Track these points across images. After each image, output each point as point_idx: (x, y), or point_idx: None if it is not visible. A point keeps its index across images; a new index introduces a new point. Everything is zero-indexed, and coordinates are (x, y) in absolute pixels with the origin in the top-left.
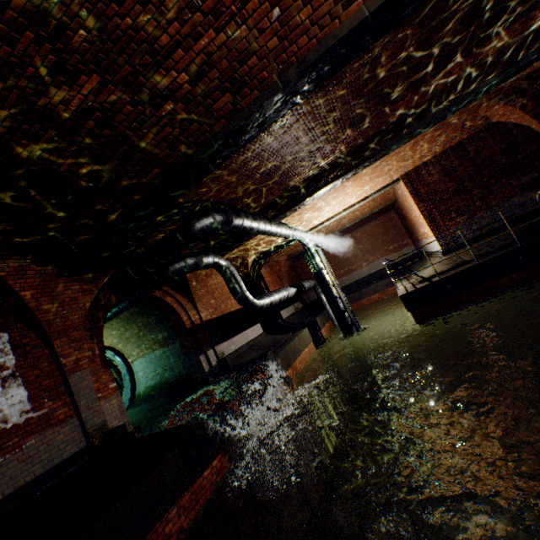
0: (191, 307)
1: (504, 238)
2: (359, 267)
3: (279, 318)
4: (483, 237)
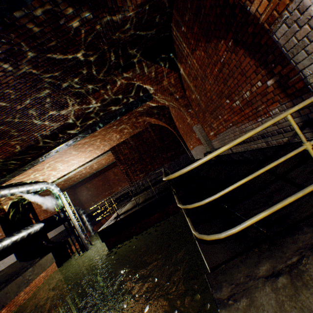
0: None
1: (159, 187)
2: (117, 190)
3: (44, 240)
4: (152, 185)
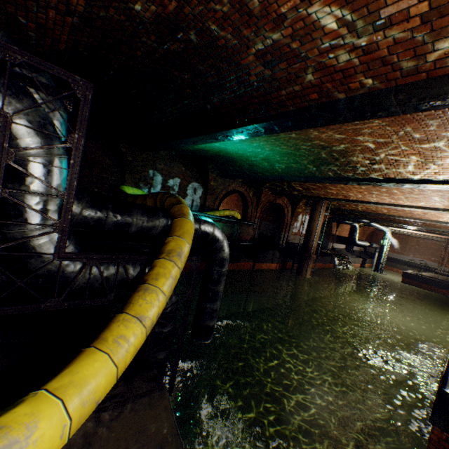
0: (335, 229)
1: None
2: (406, 255)
3: (351, 248)
4: None
